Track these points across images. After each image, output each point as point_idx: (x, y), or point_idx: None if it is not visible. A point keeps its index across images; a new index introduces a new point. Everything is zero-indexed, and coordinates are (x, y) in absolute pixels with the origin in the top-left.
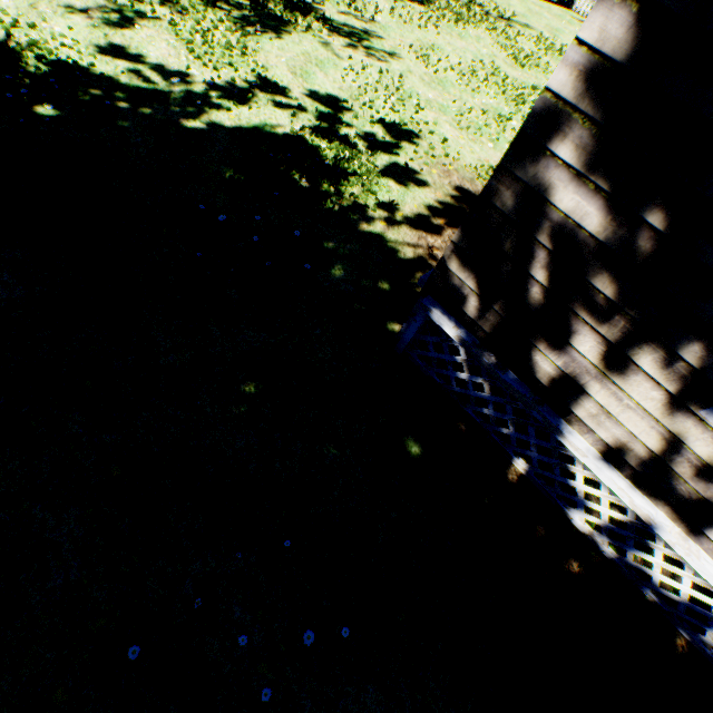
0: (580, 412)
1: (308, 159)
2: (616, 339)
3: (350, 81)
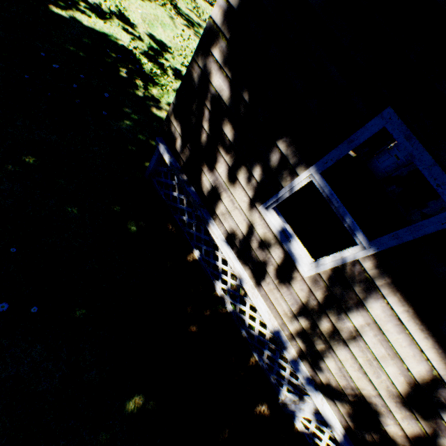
0: (219, 213)
1: (132, 63)
2: (232, 165)
3: (178, 41)
